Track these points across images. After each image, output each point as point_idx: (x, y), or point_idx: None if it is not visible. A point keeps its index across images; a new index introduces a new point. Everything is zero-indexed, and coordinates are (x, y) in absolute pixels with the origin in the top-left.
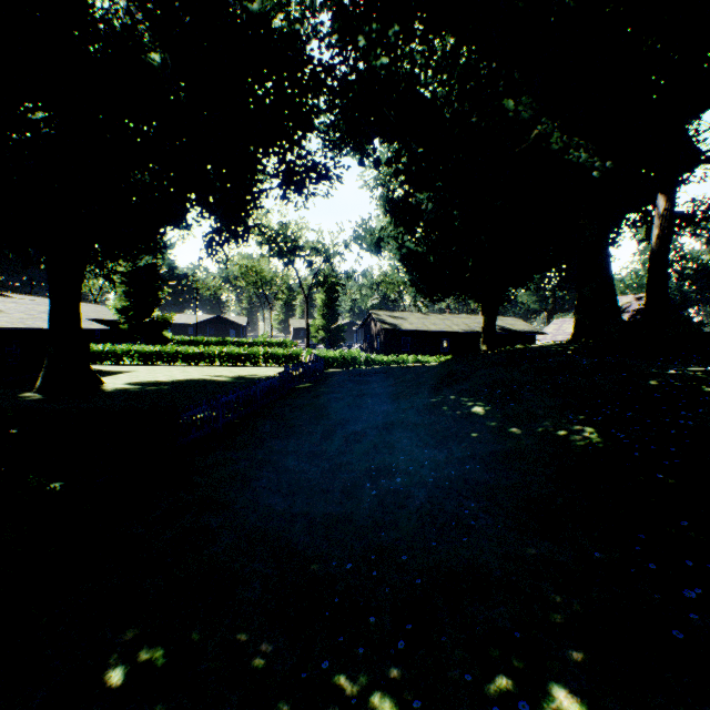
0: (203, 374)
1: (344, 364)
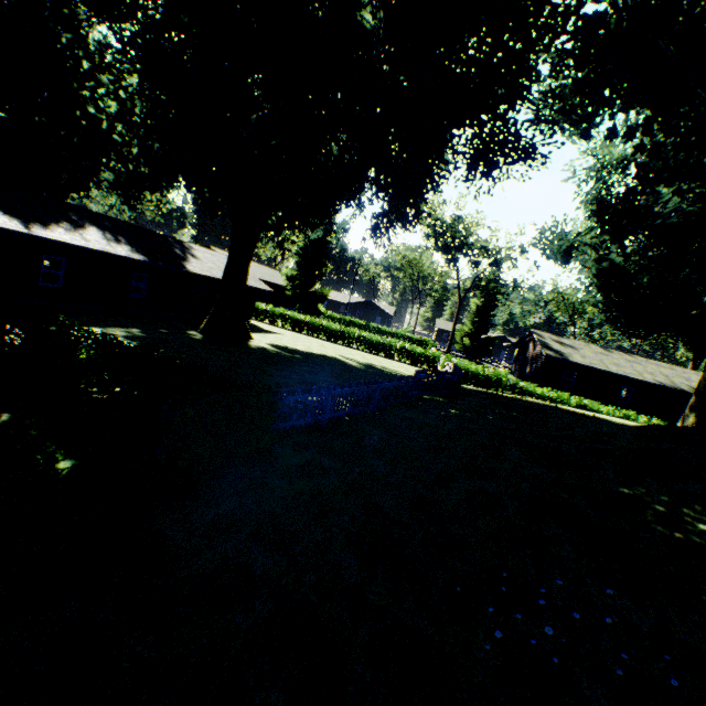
0: (337, 353)
1: (484, 383)
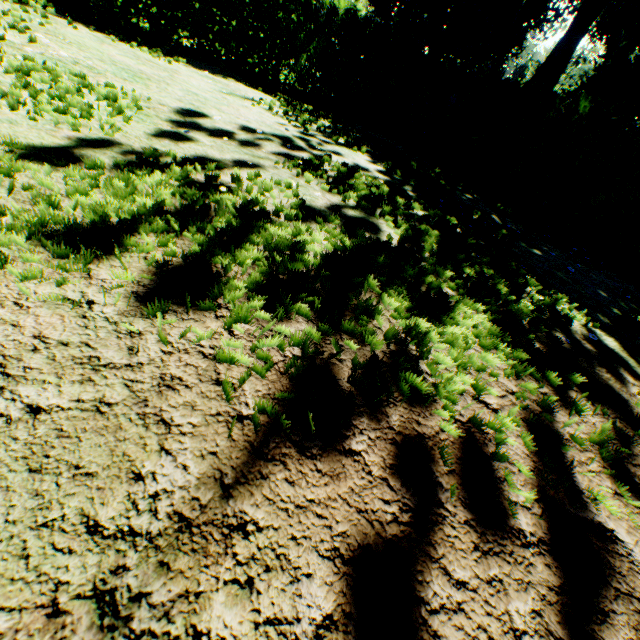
0: None
1: None
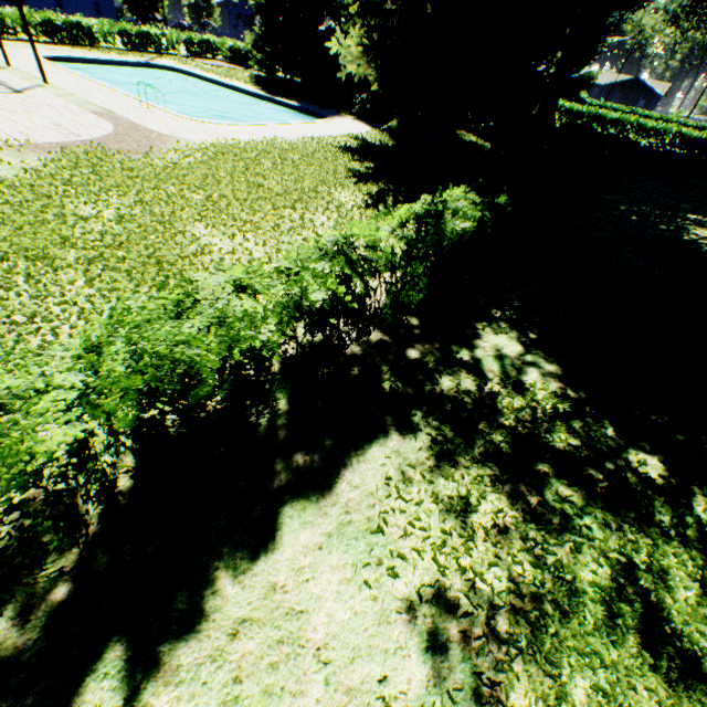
0: None
1: None
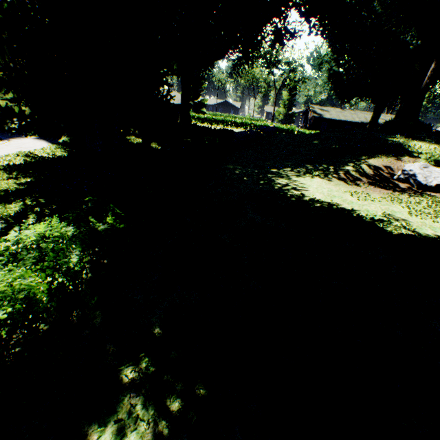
0: None
1: (286, 132)
